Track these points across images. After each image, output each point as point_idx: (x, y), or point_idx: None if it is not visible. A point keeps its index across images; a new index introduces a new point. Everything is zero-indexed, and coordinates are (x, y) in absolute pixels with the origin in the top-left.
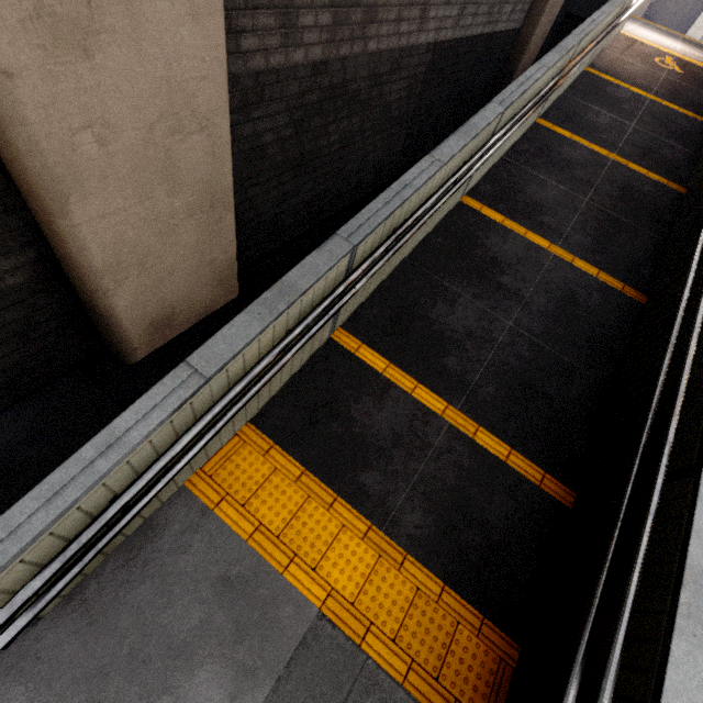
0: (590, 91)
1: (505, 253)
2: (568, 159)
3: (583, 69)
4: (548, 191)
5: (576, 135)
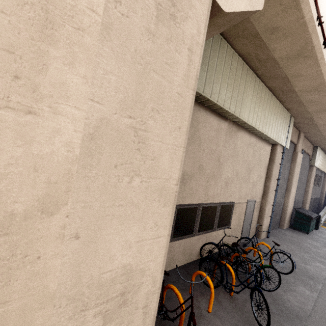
0: None
1: None
2: None
3: None
4: None
5: None
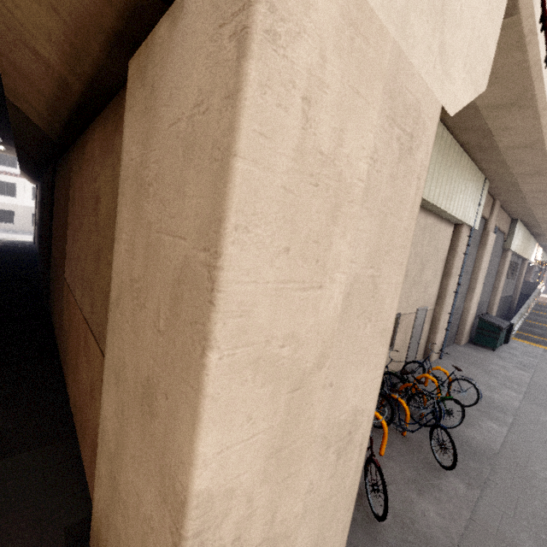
0: (541, 307)
1: (542, 327)
2: (545, 317)
3: (535, 303)
4: (544, 320)
5: (543, 313)
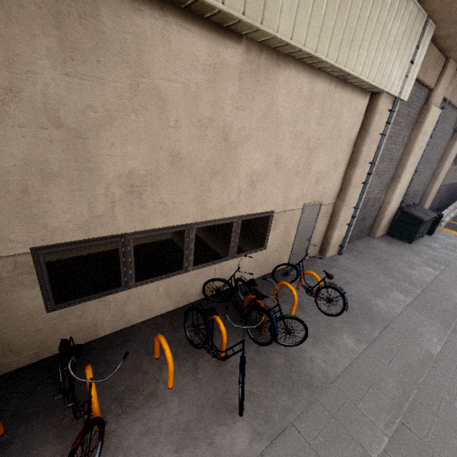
0: None
1: None
2: None
3: None
4: None
5: None
